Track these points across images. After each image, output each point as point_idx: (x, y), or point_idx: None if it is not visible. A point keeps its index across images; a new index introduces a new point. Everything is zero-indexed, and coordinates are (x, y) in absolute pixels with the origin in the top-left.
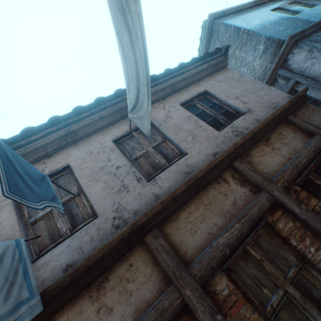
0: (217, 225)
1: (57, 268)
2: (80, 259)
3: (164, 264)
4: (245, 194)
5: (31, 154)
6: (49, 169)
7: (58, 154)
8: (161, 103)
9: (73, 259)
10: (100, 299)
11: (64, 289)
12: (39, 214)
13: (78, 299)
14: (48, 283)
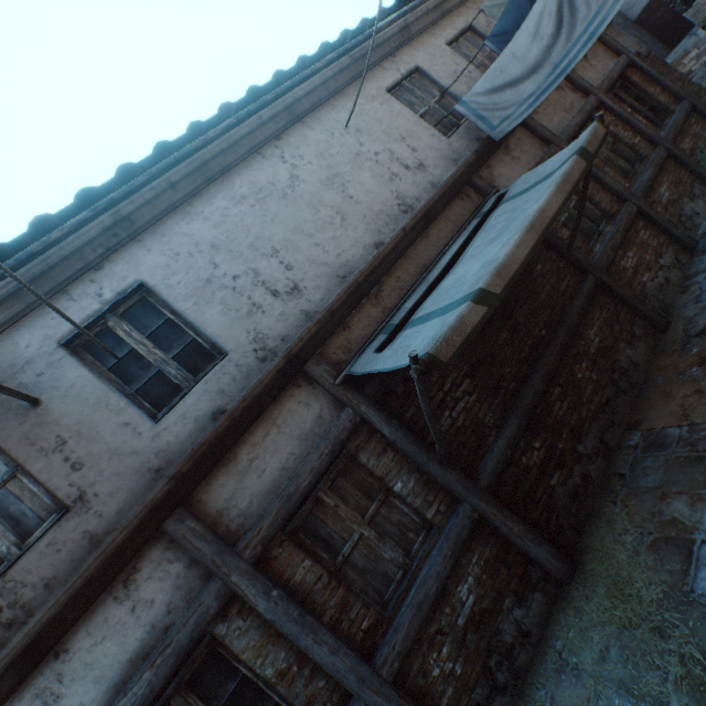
0: (564, 118)
1: (470, 141)
2: (483, 136)
3: (544, 134)
4: (578, 100)
5: (380, 49)
6: (404, 70)
7: (399, 55)
8: (473, 4)
9: (478, 136)
10: (509, 155)
11: (491, 144)
12: (421, 111)
13: (496, 156)
14: (471, 148)
